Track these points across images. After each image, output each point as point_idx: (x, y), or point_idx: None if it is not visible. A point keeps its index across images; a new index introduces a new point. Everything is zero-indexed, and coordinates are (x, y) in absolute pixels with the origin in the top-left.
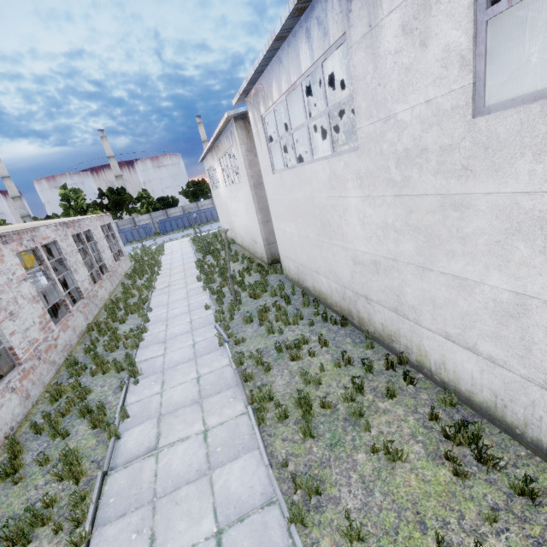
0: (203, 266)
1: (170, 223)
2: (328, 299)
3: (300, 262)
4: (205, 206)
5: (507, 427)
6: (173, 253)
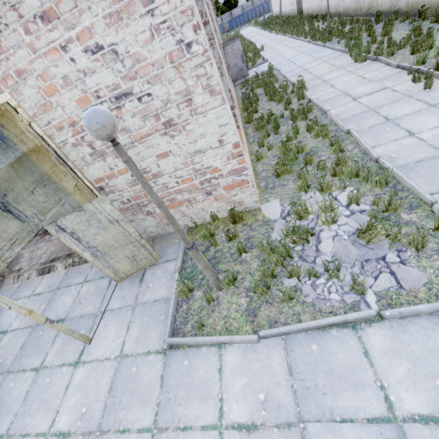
0: (266, 26)
1: (235, 21)
2: (315, 12)
3: (308, 1)
4: (258, 2)
5: (337, 15)
6: (245, 33)
